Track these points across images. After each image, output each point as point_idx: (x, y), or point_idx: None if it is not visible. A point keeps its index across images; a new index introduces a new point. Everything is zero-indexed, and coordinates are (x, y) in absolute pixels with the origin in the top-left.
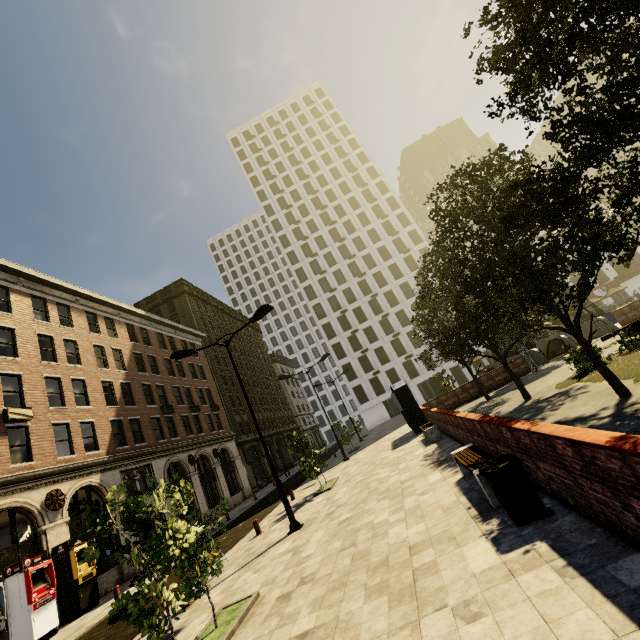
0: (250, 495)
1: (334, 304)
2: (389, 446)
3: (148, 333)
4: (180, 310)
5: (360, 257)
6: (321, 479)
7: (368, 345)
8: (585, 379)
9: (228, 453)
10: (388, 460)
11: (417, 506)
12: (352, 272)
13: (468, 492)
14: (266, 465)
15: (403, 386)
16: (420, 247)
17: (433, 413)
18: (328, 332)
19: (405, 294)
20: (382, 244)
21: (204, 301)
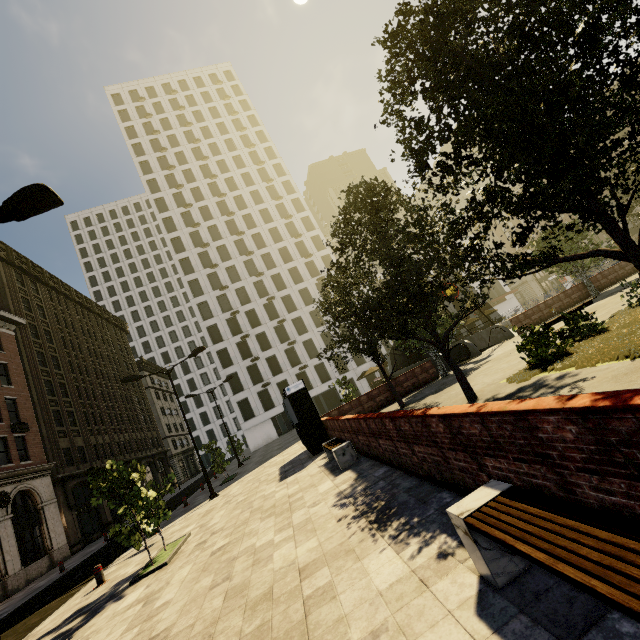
0: (64, 558)
1: (224, 304)
2: (276, 474)
3: None
4: None
5: (259, 255)
6: (166, 534)
7: (260, 353)
8: (560, 366)
9: (33, 496)
10: (273, 501)
11: None
12: (248, 270)
13: None
14: (105, 507)
15: (301, 389)
16: (323, 254)
17: (346, 422)
18: (214, 335)
19: (304, 300)
20: (284, 245)
21: (35, 278)
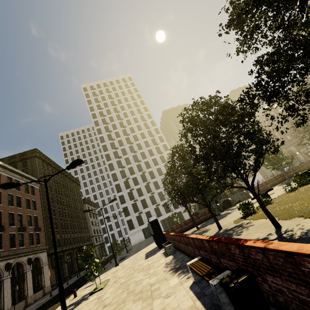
0: (49, 292)
1: (123, 174)
2: (143, 256)
3: (1, 176)
4: (30, 166)
5: (139, 153)
6: (98, 280)
7: (138, 197)
8: (249, 218)
9: (39, 261)
10: (142, 266)
11: (163, 309)
12: (134, 159)
13: (201, 297)
14: (66, 269)
15: (155, 219)
16: (167, 152)
17: (171, 235)
18: (118, 189)
19: (159, 173)
20: (150, 148)
21: (48, 163)
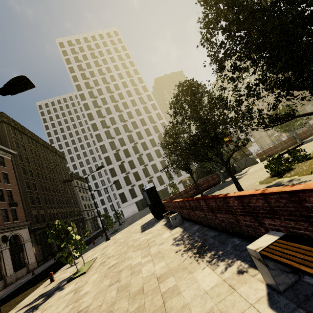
0: (34, 268)
1: (113, 146)
2: (139, 229)
3: None
4: None
5: (130, 122)
6: (84, 258)
7: (130, 170)
8: (289, 175)
9: (19, 238)
10: (139, 242)
11: None
12: (125, 129)
13: None
14: (54, 244)
15: (152, 187)
16: (161, 122)
17: (176, 203)
18: (107, 161)
19: (152, 144)
20: (142, 117)
21: (21, 132)
